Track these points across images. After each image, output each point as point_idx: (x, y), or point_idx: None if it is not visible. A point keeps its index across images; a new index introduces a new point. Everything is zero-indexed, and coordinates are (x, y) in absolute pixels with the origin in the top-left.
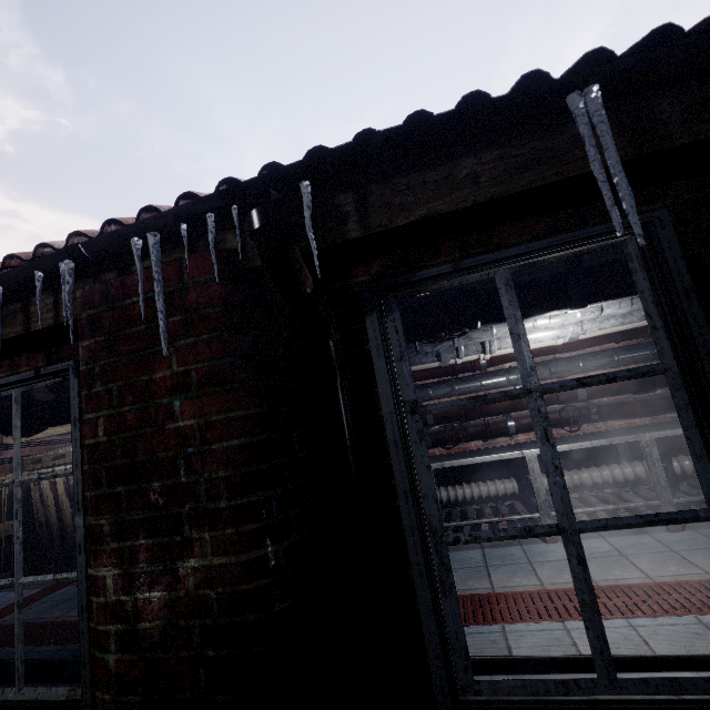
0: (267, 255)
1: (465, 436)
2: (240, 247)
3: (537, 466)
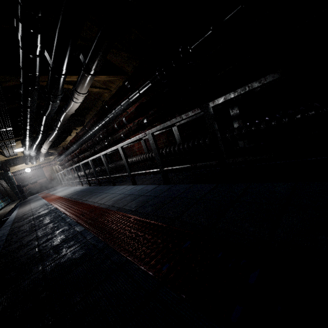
0: None
1: (74, 162)
2: None
3: (70, 172)
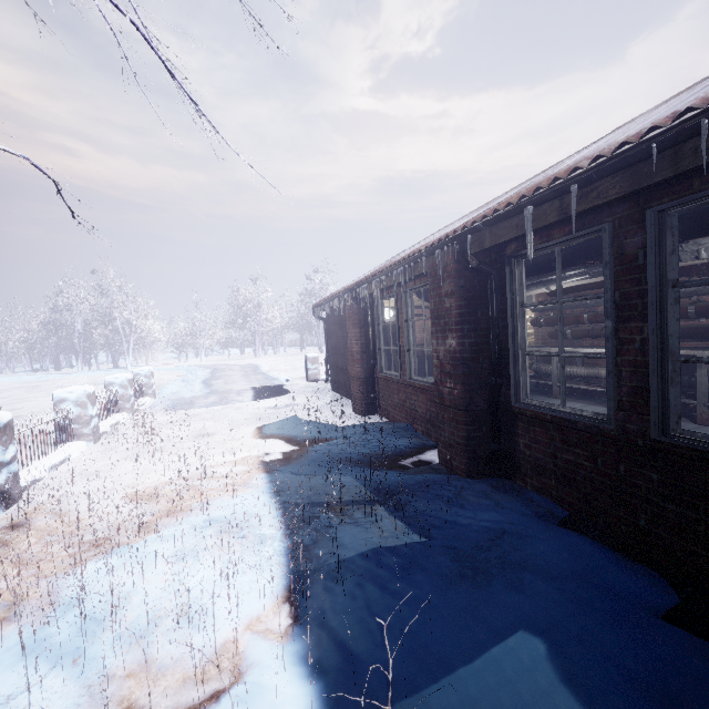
0: (460, 259)
1: None
2: (455, 255)
3: None
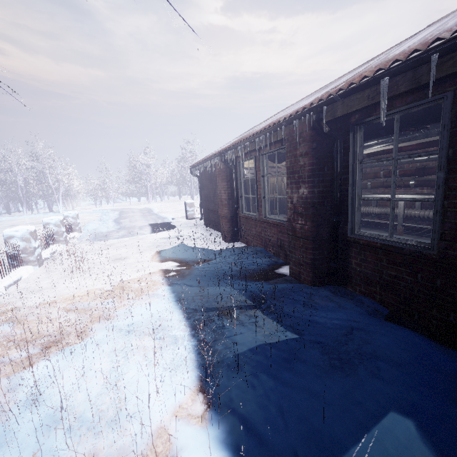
0: (315, 126)
1: None
2: (311, 123)
3: None
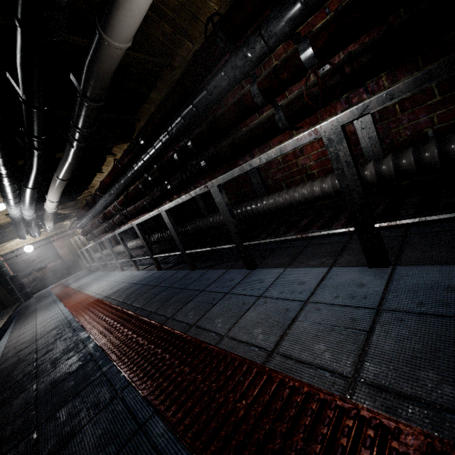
0: None
1: (111, 226)
2: None
3: (107, 244)
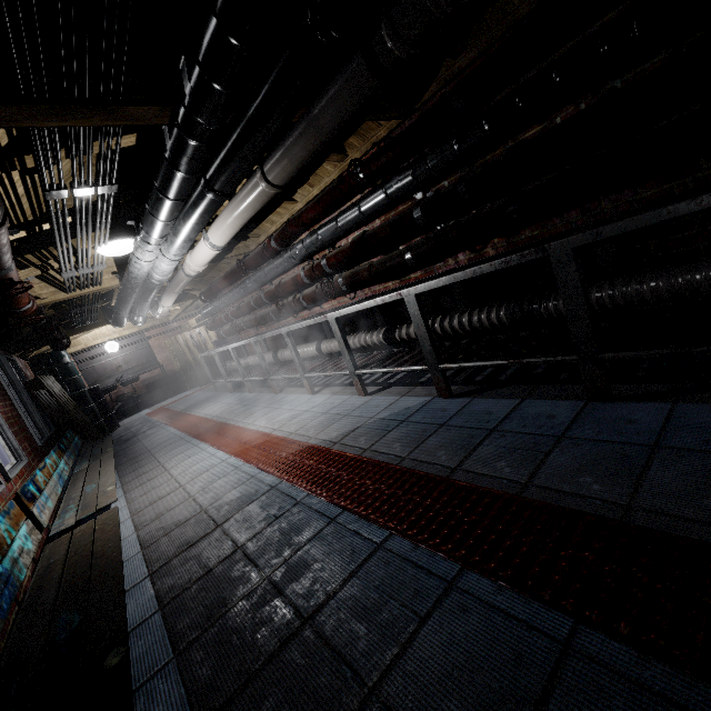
0: None
1: (285, 311)
2: None
3: (289, 341)
